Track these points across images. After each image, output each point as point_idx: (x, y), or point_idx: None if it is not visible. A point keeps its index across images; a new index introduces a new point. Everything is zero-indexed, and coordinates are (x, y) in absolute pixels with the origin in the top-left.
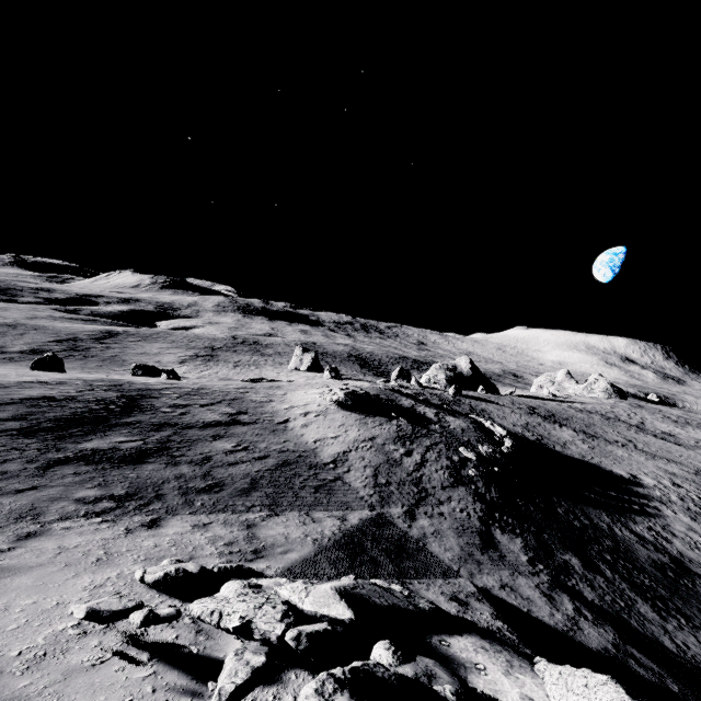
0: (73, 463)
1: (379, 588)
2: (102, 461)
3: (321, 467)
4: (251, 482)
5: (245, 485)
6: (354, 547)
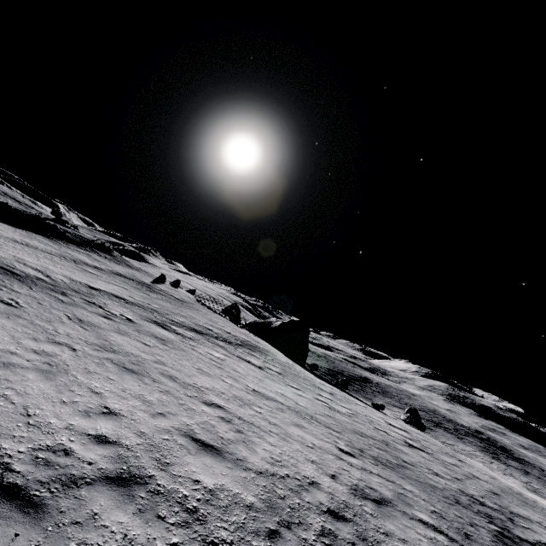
0: None
1: None
2: None
3: None
4: None
5: None
6: None
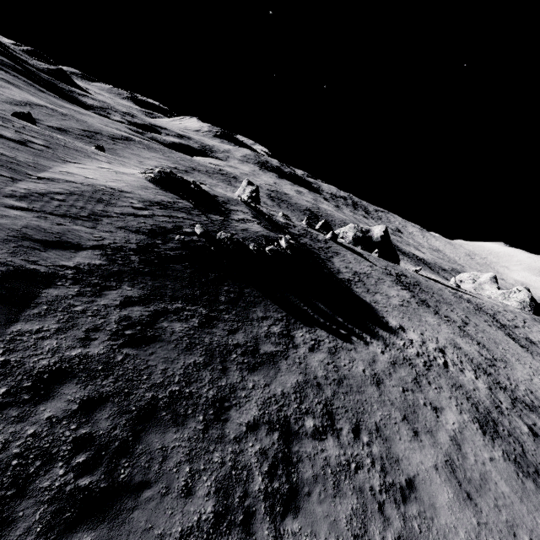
0: None
1: None
2: None
3: (18, 172)
4: None
5: None
6: None
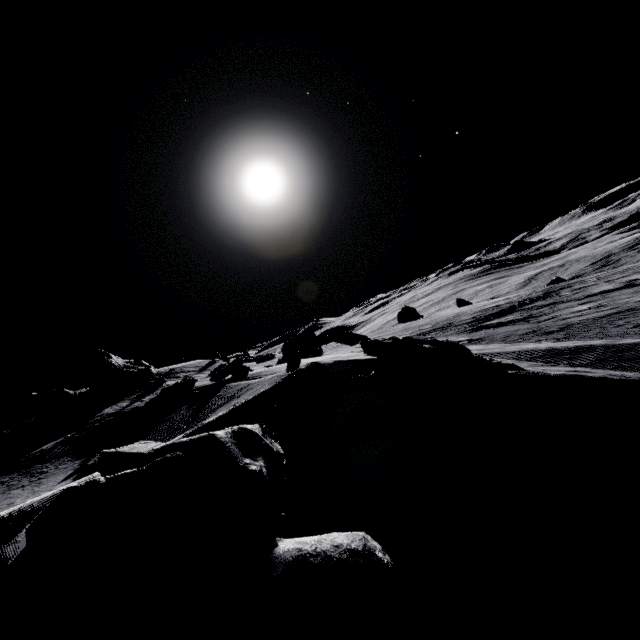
0: (470, 330)
1: (427, 337)
2: (483, 328)
3: None
4: (563, 327)
5: (555, 329)
6: (568, 352)
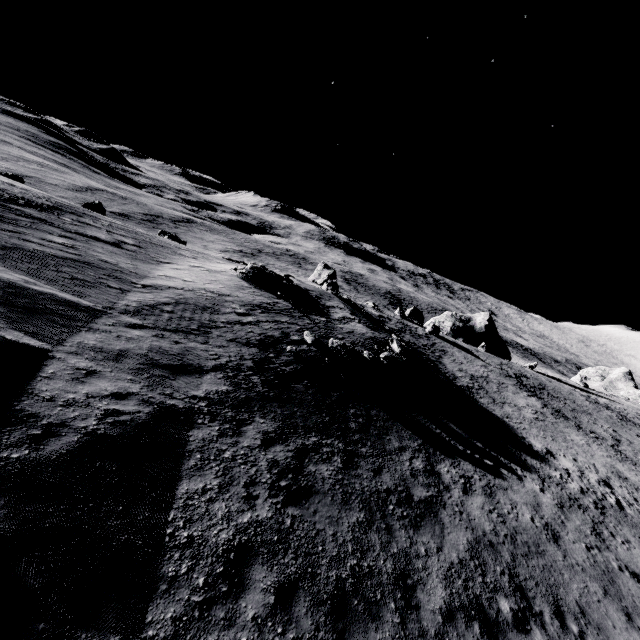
0: None
1: None
2: None
3: (124, 281)
4: (10, 247)
5: None
6: None
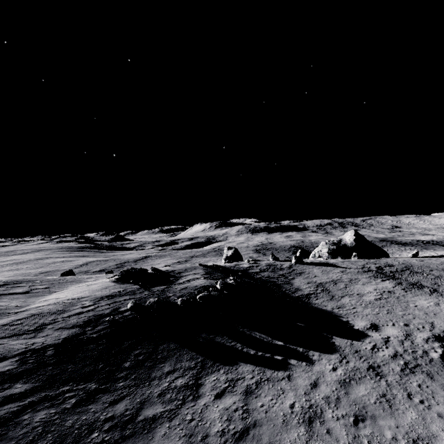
0: None
1: None
2: None
3: (1, 314)
4: None
5: None
6: None
